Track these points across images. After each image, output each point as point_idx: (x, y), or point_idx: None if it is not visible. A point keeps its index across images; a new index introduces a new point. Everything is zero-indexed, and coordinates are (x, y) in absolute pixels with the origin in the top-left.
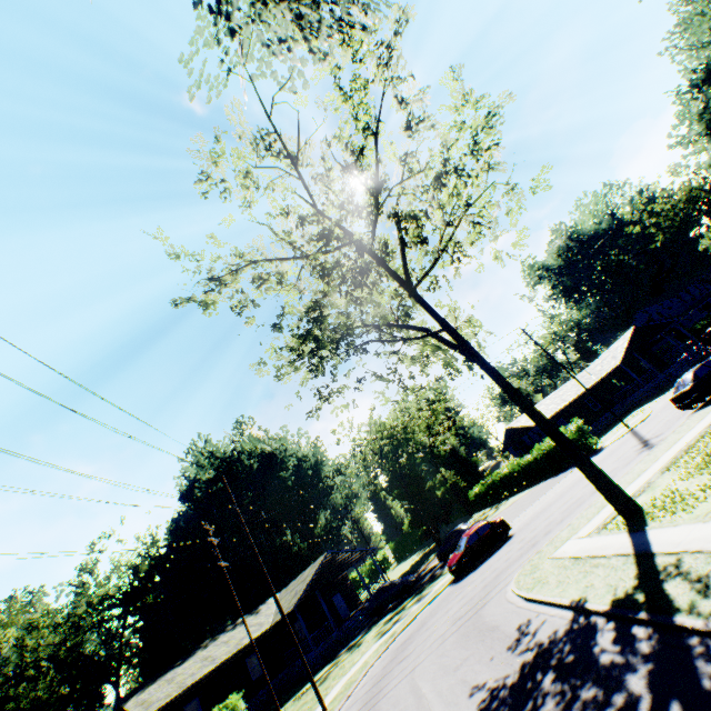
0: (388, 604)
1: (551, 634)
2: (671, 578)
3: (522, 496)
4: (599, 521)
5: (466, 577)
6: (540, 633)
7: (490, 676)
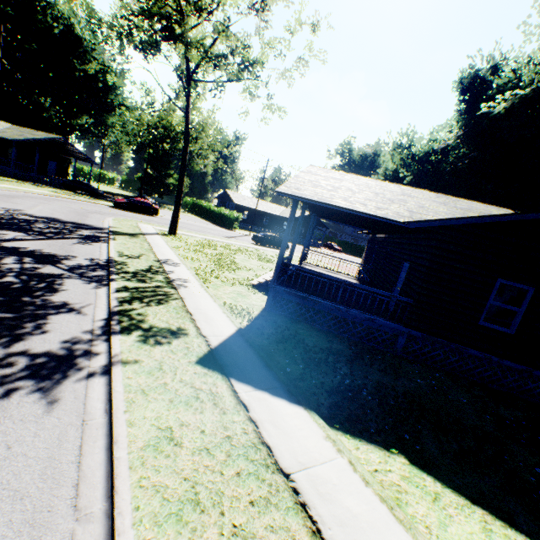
0: (77, 190)
1: (93, 225)
2: (131, 236)
3: (194, 217)
4: (165, 230)
5: (117, 209)
6: (92, 224)
7: (62, 218)
